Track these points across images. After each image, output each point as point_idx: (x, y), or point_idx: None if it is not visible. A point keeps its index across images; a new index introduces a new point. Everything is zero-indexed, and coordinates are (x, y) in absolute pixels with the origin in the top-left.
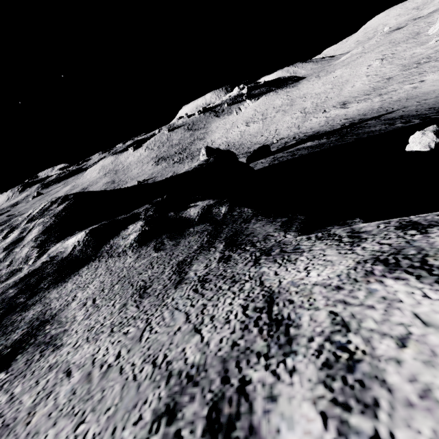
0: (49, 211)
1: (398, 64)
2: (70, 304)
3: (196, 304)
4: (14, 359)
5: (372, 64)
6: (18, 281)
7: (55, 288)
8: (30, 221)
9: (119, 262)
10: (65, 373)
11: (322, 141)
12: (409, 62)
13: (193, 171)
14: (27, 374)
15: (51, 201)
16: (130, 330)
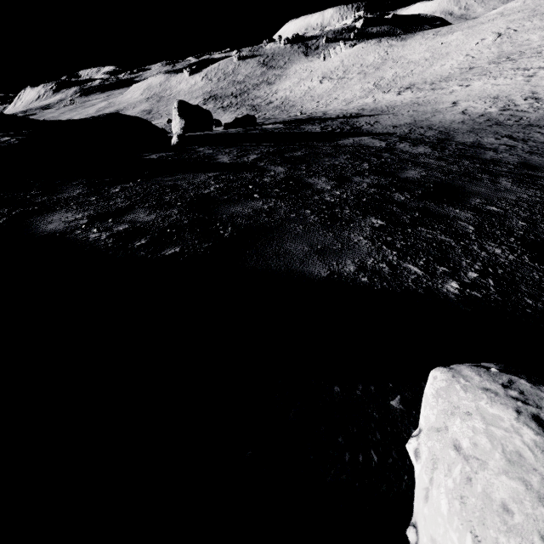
0: None
1: (502, 50)
2: None
3: None
4: None
5: (486, 39)
6: None
7: None
8: None
9: None
10: None
11: (277, 127)
12: (509, 51)
13: (77, 120)
14: None
15: None
16: None
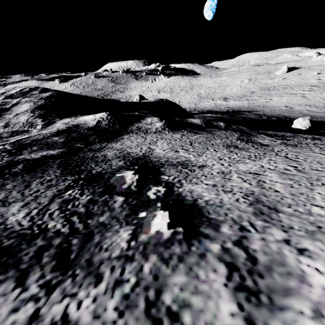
0: (31, 94)
1: (258, 85)
2: (154, 151)
3: (314, 150)
4: (159, 170)
5: (244, 80)
6: (55, 133)
7: (110, 143)
8: (9, 97)
9: (166, 136)
10: (252, 174)
11: (218, 115)
12: (264, 86)
13: (156, 103)
14: (199, 177)
15: (29, 87)
16: (273, 159)
